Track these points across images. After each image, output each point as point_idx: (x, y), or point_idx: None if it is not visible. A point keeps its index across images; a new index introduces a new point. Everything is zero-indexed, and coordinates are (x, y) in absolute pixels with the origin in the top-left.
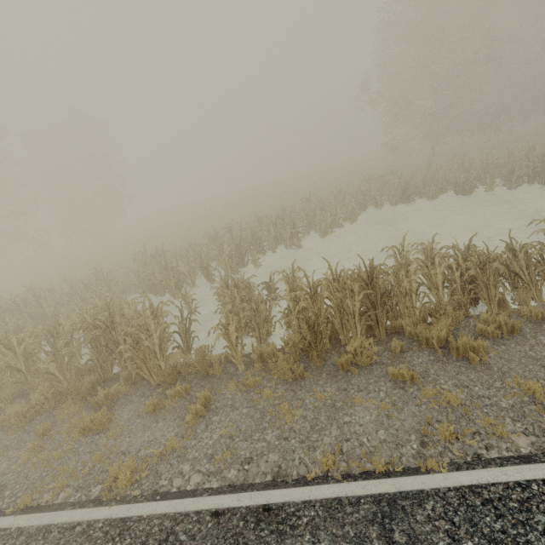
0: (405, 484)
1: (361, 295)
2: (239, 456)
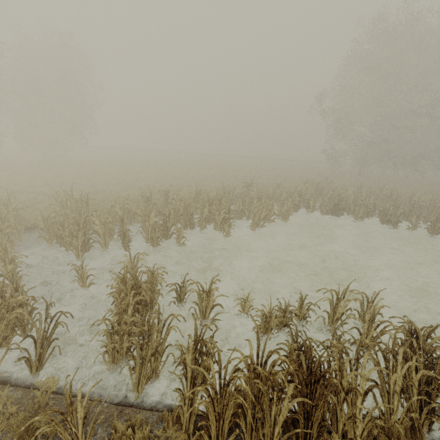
0: None
1: (294, 401)
2: None
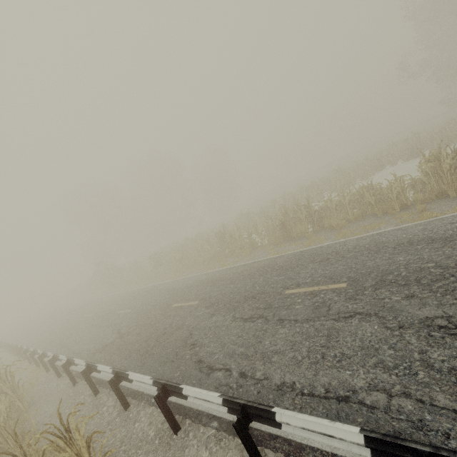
0: (287, 253)
1: (305, 212)
2: (254, 259)
